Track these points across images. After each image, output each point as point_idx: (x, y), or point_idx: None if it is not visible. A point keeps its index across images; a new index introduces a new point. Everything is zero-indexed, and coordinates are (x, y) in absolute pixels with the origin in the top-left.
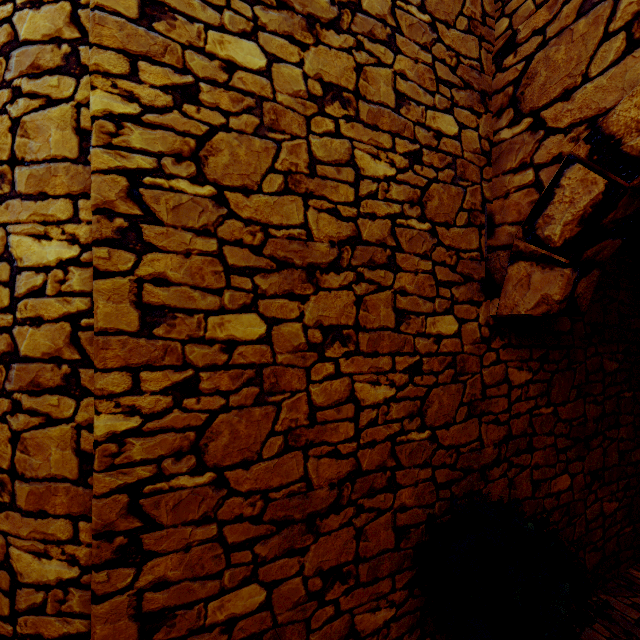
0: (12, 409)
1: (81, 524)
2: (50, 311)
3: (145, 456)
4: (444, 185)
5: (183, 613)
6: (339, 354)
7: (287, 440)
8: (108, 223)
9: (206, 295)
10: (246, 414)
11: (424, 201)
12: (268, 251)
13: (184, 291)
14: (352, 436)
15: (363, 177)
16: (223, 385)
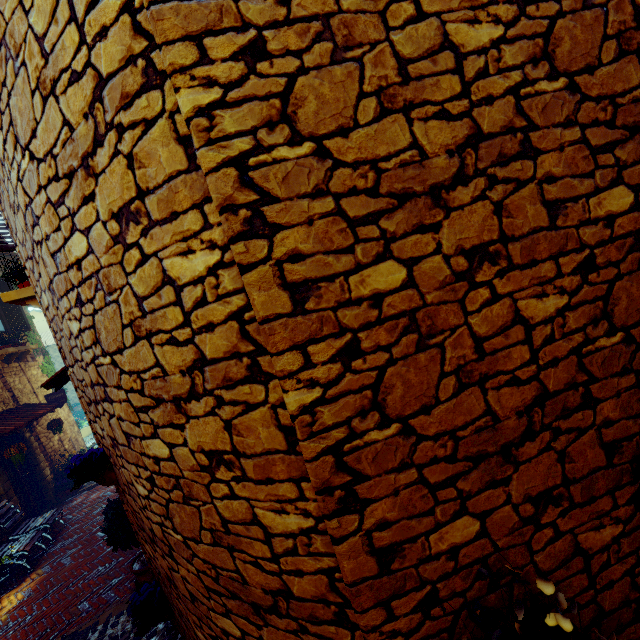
0: (217, 404)
1: (303, 485)
2: (216, 315)
3: (335, 420)
4: (573, 16)
5: (409, 546)
6: (491, 275)
7: (459, 378)
8: (235, 218)
9: (339, 257)
10: (412, 362)
11: (550, 51)
12: (384, 189)
13: (319, 260)
14: (528, 359)
15: (464, 55)
16: (382, 340)
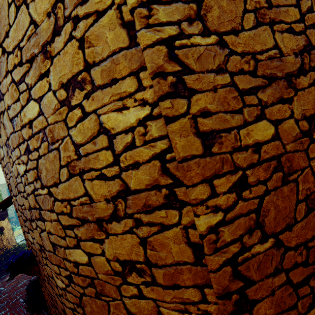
0: (135, 224)
1: (205, 290)
2: (142, 156)
3: (232, 237)
4: None
5: None
6: None
7: (307, 204)
8: (164, 82)
9: (233, 116)
10: (279, 193)
11: None
12: (259, 72)
13: (220, 117)
14: None
15: None
16: (261, 176)
